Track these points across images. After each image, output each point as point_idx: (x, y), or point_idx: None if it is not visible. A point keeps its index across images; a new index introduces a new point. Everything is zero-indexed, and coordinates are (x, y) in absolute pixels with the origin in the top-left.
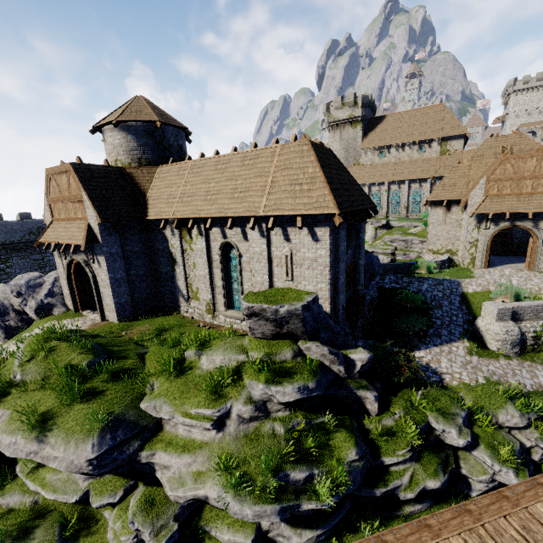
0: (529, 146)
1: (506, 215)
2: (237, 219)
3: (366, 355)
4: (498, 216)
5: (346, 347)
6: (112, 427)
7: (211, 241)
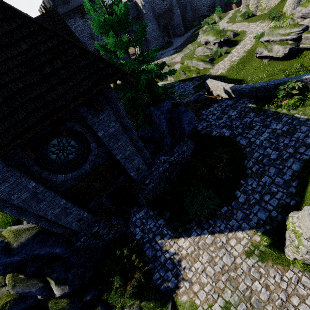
0: None
1: None
2: None
3: (58, 293)
4: None
5: (51, 277)
6: None
7: None
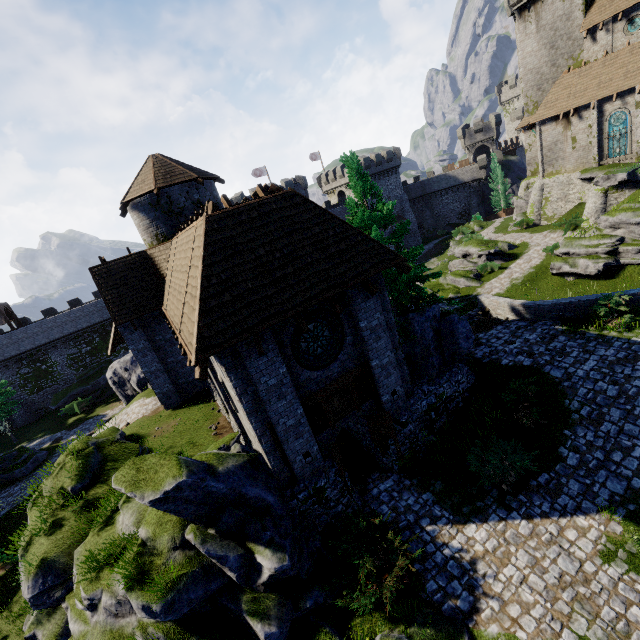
0: None
1: None
2: None
3: (272, 565)
4: None
5: (258, 540)
6: (44, 572)
7: None
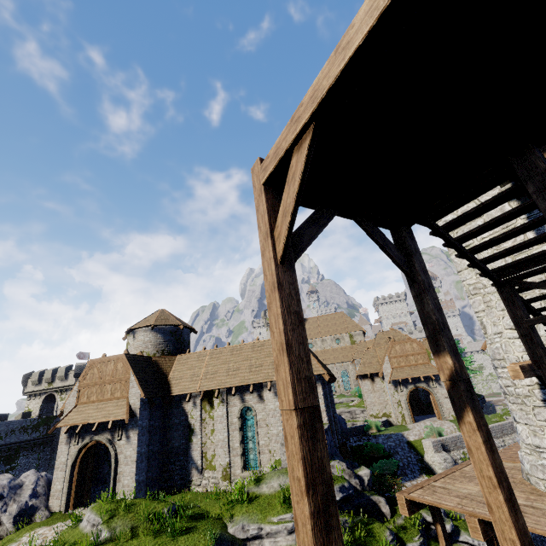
0: (403, 337)
1: (409, 380)
2: (254, 386)
3: (368, 471)
4: (405, 381)
5: (353, 467)
6: (218, 545)
7: (231, 407)
